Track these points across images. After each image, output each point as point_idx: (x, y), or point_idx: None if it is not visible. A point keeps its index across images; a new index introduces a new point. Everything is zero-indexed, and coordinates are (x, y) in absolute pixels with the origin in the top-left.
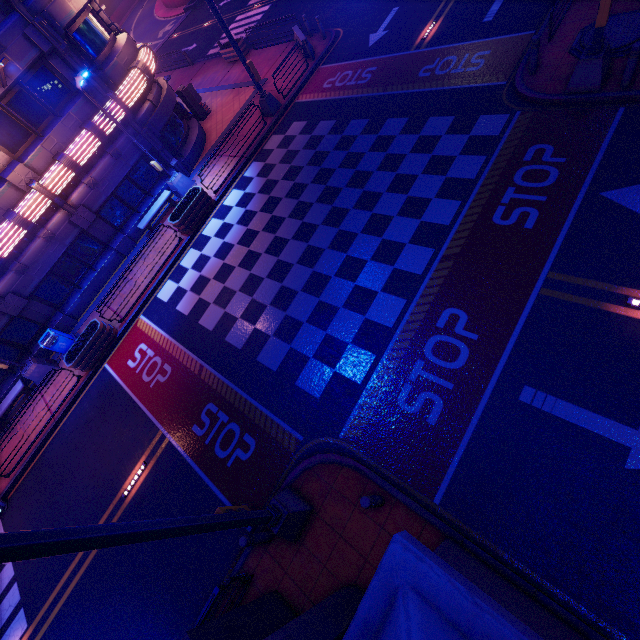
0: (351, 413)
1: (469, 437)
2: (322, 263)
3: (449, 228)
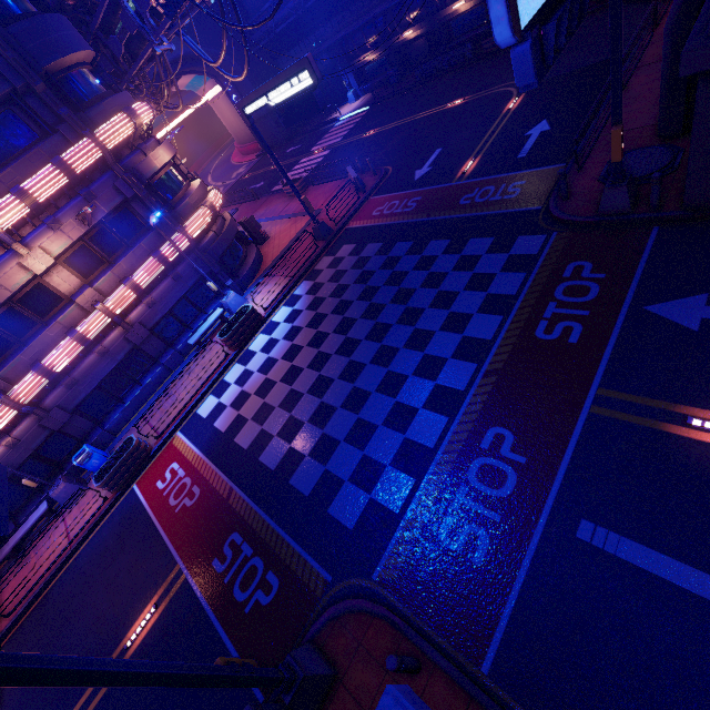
0: (386, 548)
1: (521, 583)
2: (363, 378)
3: (491, 343)
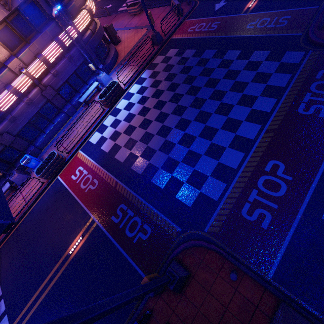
0: (211, 217)
1: (290, 238)
2: (190, 128)
3: (270, 114)
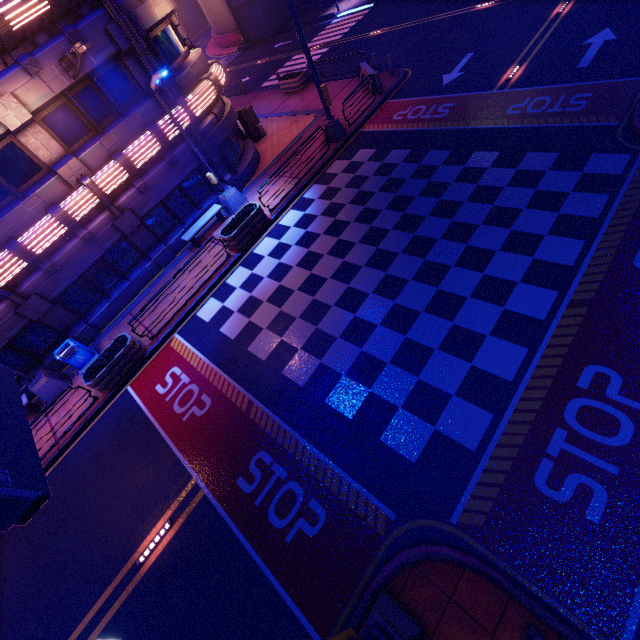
0: (465, 490)
1: None
2: (406, 295)
3: (574, 269)
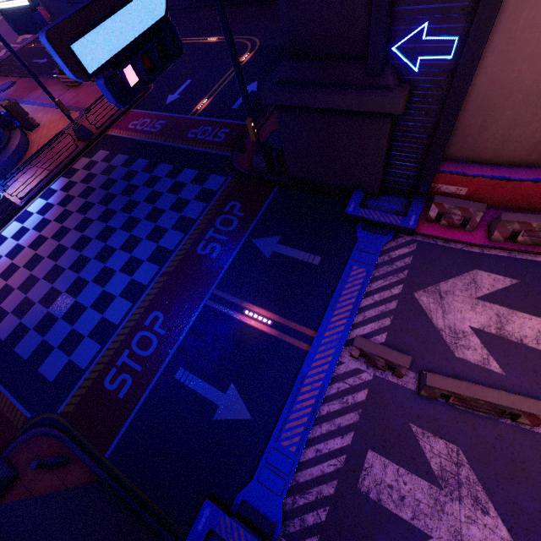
0: (71, 392)
1: (140, 406)
2: (86, 270)
3: (172, 252)
